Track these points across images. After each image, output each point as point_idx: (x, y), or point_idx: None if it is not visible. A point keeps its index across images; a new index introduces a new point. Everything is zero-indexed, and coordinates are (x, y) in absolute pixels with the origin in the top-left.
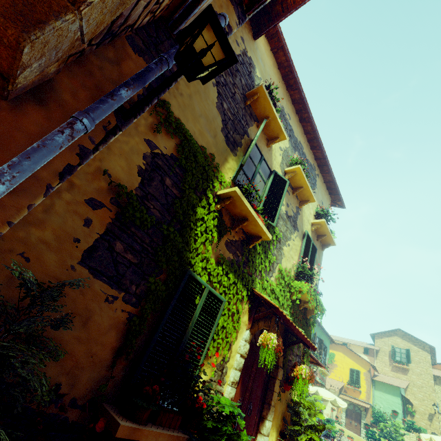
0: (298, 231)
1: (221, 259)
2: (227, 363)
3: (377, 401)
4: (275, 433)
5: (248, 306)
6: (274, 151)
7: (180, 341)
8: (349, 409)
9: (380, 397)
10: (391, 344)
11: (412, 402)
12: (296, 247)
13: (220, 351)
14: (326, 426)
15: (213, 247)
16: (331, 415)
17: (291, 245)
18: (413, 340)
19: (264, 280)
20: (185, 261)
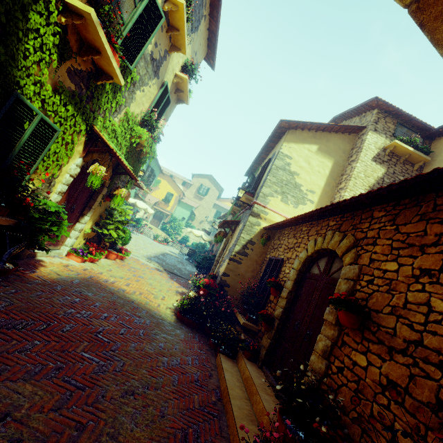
0: (158, 79)
1: (60, 88)
2: (56, 179)
3: (176, 212)
4: (91, 223)
5: (85, 139)
6: None
7: (5, 157)
8: (156, 214)
9: (179, 210)
10: (202, 183)
11: (196, 215)
12: (151, 95)
13: (49, 170)
14: (129, 222)
15: (50, 70)
16: (142, 216)
17: (145, 92)
18: (215, 183)
19: (107, 120)
20: (10, 80)
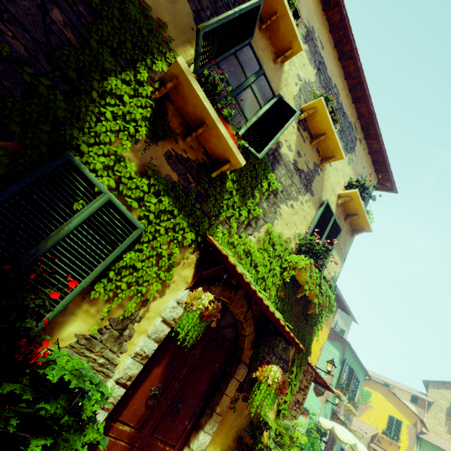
0: (312, 195)
1: (149, 169)
2: (136, 324)
3: None
4: None
5: (196, 259)
6: (287, 75)
7: (26, 253)
8: None
9: None
10: None
11: None
12: (305, 215)
13: (118, 299)
14: None
15: (138, 148)
16: None
17: (296, 208)
18: None
19: (233, 232)
20: (62, 137)
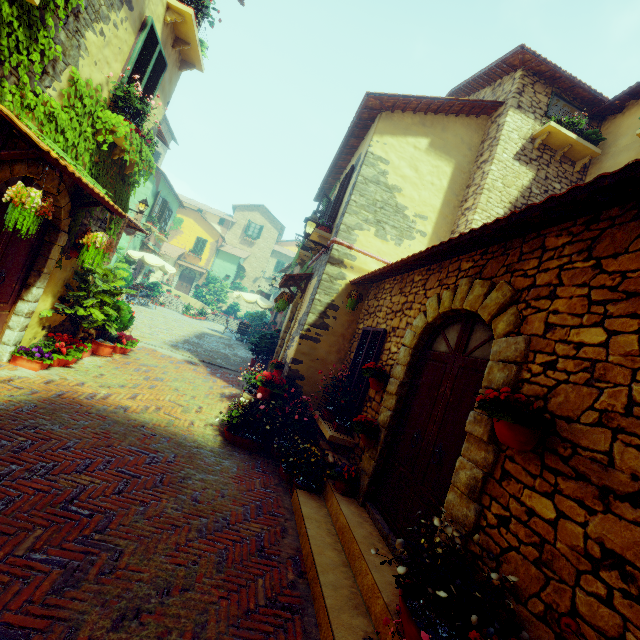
0: (130, 10)
1: None
2: None
3: (215, 268)
4: (51, 299)
5: None
6: None
7: None
8: (184, 274)
9: (219, 264)
10: (250, 219)
11: (246, 270)
12: (121, 45)
13: None
14: (125, 291)
15: None
16: (161, 279)
17: (108, 36)
18: (271, 218)
19: (28, 91)
20: None
